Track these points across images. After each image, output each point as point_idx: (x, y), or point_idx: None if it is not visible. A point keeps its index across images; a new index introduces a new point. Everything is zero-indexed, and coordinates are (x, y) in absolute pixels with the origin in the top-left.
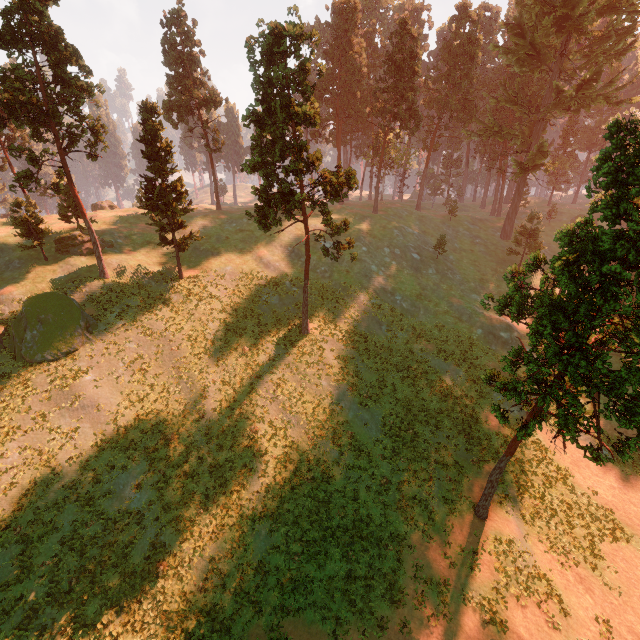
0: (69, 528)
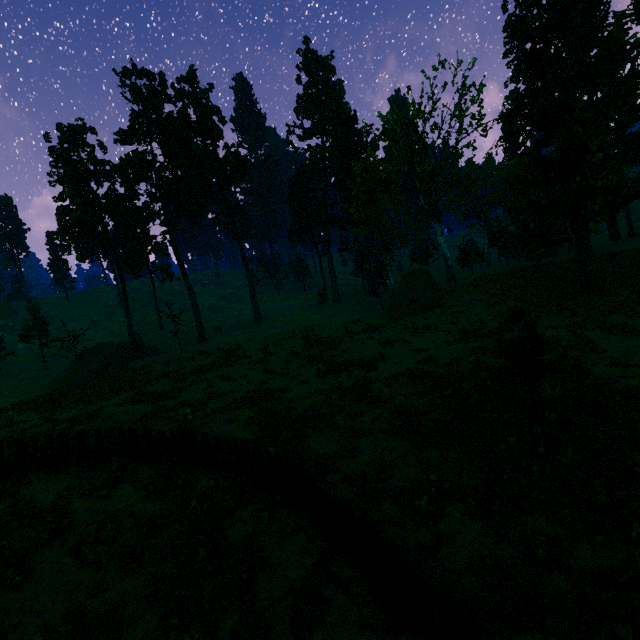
0: None
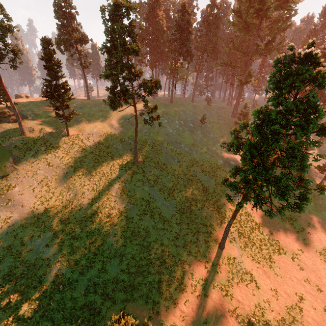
0: (7, 270)
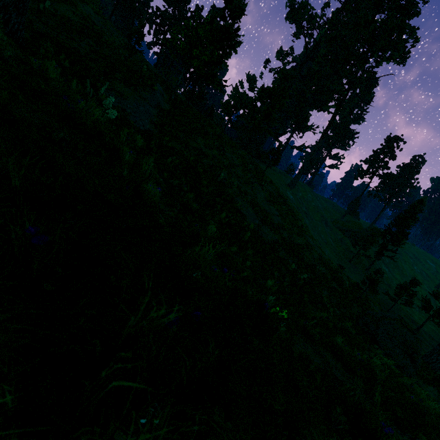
0: None
